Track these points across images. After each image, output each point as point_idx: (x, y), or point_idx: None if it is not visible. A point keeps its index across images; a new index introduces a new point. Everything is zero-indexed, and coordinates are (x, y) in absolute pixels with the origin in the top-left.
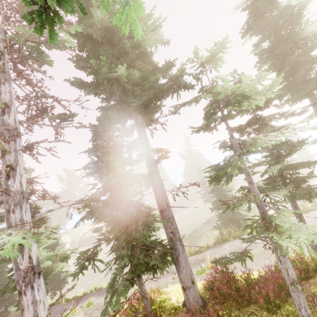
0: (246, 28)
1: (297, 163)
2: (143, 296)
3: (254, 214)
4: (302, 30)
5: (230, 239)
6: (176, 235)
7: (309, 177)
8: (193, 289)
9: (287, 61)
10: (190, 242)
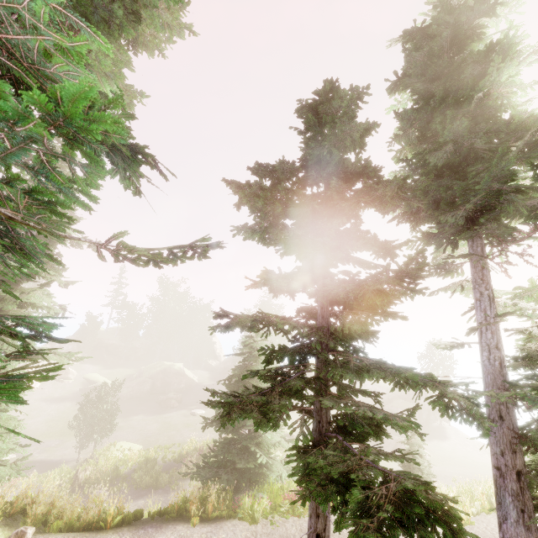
0: (402, 78)
1: (374, 359)
2: None
3: (288, 472)
4: (496, 77)
5: (192, 519)
6: None
7: (388, 421)
8: None
9: (448, 132)
10: (156, 483)
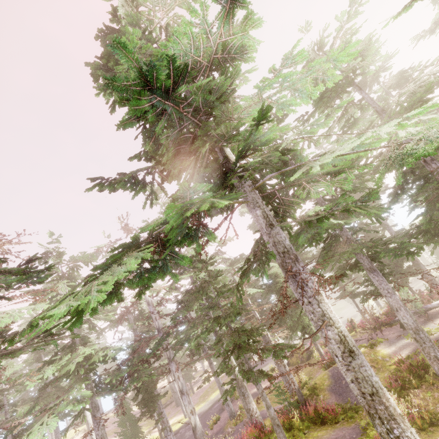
0: None
1: None
2: (411, 289)
3: None
4: None
5: None
6: (419, 262)
7: None
8: (436, 282)
9: None
10: None
